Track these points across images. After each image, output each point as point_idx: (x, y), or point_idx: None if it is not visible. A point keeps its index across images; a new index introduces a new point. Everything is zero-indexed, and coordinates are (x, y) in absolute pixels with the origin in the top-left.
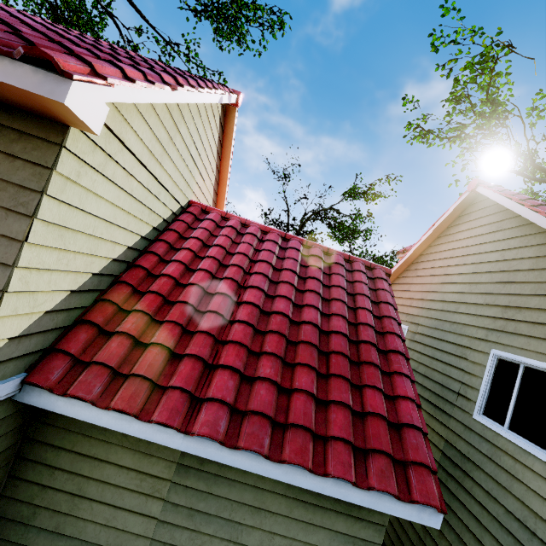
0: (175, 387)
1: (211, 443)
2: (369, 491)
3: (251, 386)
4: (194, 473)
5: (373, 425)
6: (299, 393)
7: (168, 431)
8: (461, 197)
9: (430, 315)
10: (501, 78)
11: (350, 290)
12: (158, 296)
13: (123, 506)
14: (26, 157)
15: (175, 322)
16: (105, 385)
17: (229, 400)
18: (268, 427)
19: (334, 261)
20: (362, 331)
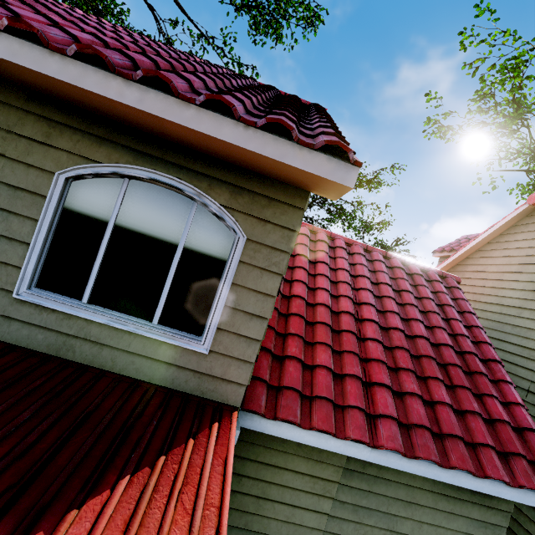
0: (352, 406)
1: (393, 454)
2: (518, 489)
3: (402, 401)
4: (357, 475)
5: (503, 430)
6: (440, 405)
7: (358, 445)
8: (518, 208)
9: (485, 316)
10: (530, 81)
11: (436, 301)
12: (300, 318)
13: (300, 505)
14: (276, 221)
15: (325, 344)
16: (299, 407)
17: (396, 415)
18: (432, 438)
19: (415, 272)
20: (462, 342)
